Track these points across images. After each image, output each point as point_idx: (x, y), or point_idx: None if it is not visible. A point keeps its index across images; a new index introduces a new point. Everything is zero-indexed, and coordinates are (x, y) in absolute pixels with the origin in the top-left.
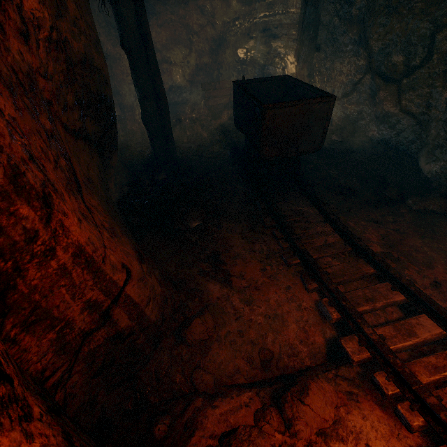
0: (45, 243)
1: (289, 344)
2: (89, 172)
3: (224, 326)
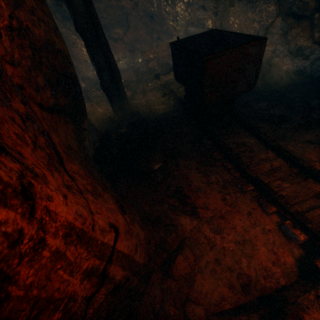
0: (33, 238)
1: (263, 267)
2: (67, 139)
3: (202, 257)
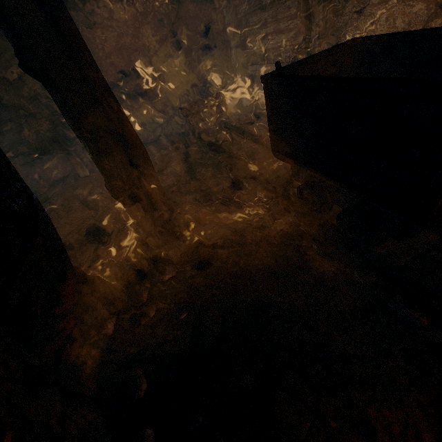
0: None
1: None
2: None
3: None
